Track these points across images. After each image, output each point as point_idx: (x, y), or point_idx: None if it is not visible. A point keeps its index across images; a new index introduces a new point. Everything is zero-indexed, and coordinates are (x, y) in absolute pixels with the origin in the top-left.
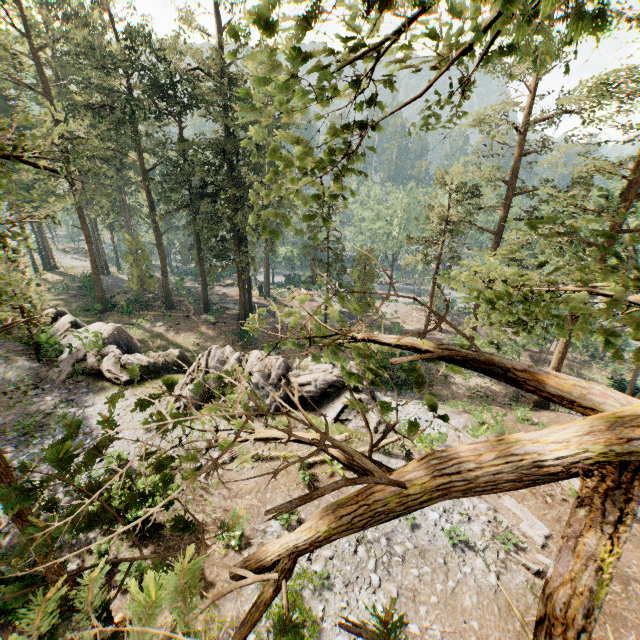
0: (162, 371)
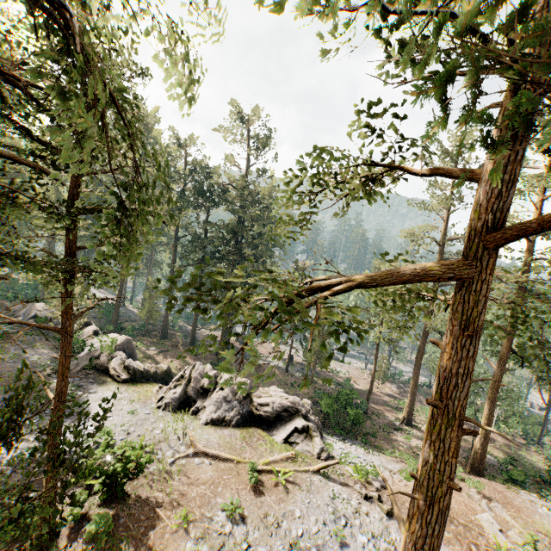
0: (151, 379)
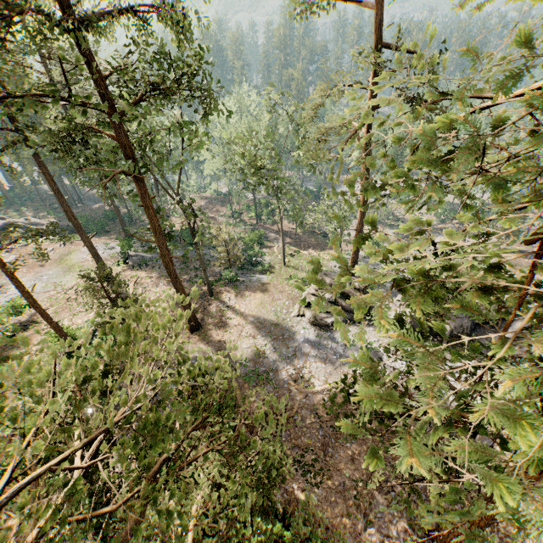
0: None
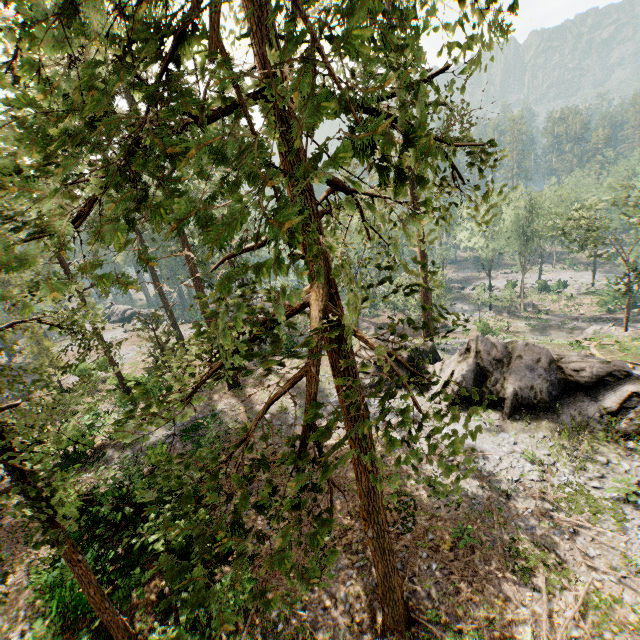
0: None
